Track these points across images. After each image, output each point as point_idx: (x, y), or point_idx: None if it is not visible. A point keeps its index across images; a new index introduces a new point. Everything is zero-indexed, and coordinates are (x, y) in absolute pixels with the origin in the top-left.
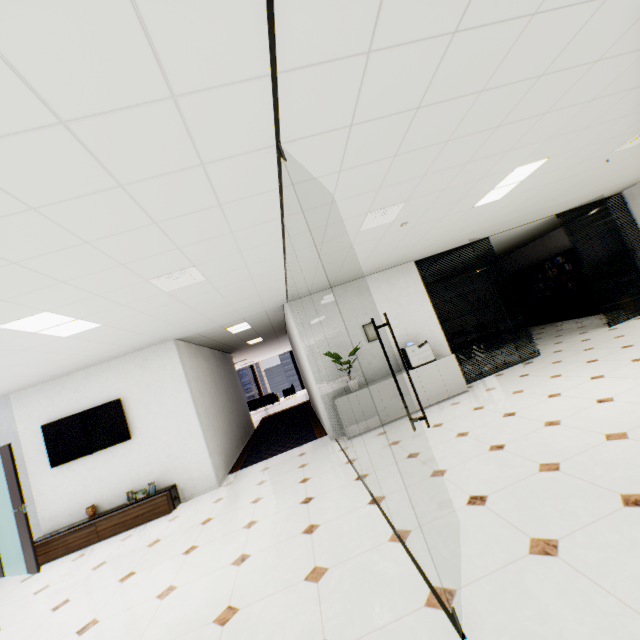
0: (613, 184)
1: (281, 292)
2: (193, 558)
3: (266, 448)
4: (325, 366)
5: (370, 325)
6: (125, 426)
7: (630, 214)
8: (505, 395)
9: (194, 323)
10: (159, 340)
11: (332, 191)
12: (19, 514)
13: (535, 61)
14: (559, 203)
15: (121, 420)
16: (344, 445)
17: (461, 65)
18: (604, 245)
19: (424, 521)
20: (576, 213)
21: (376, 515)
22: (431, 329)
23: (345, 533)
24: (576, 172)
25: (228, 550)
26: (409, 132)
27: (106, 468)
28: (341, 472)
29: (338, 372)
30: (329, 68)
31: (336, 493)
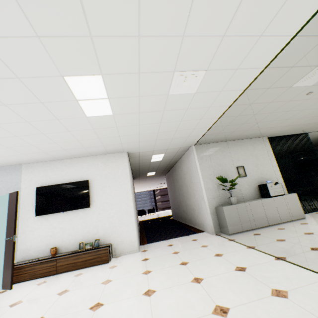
0: None
1: (202, 132)
2: (159, 300)
3: (158, 234)
4: (212, 186)
5: (241, 167)
6: (88, 198)
7: None
8: None
9: (147, 141)
10: (120, 149)
11: None
12: (9, 242)
13: None
14: None
15: (86, 194)
16: (229, 238)
17: None
18: None
19: None
20: None
21: None
22: (276, 177)
23: None
24: None
25: (194, 299)
26: None
27: (69, 223)
28: (251, 253)
29: (220, 191)
30: None
31: (268, 267)
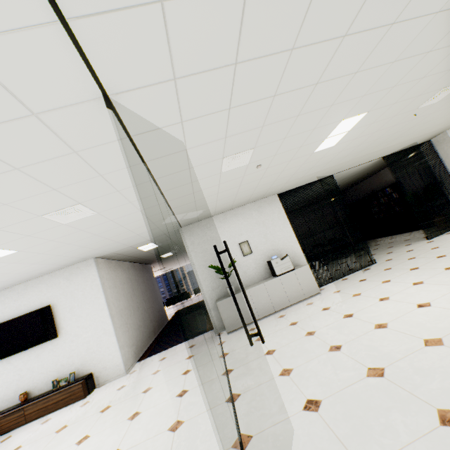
0: (423, 133)
1: (172, 220)
2: (81, 449)
3: (170, 339)
4: (210, 275)
5: (245, 243)
6: (53, 327)
7: (438, 155)
8: (347, 297)
9: (105, 245)
10: (80, 259)
11: (182, 139)
12: None
13: (336, 20)
14: (383, 148)
15: (50, 322)
16: (223, 339)
17: (265, 21)
18: (420, 179)
19: (265, 426)
20: (398, 156)
21: (229, 415)
22: (291, 245)
23: (200, 433)
24: (392, 124)
25: (108, 443)
26: (235, 87)
27: (37, 361)
28: (214, 366)
29: (220, 280)
30: (125, 17)
31: (205, 387)
